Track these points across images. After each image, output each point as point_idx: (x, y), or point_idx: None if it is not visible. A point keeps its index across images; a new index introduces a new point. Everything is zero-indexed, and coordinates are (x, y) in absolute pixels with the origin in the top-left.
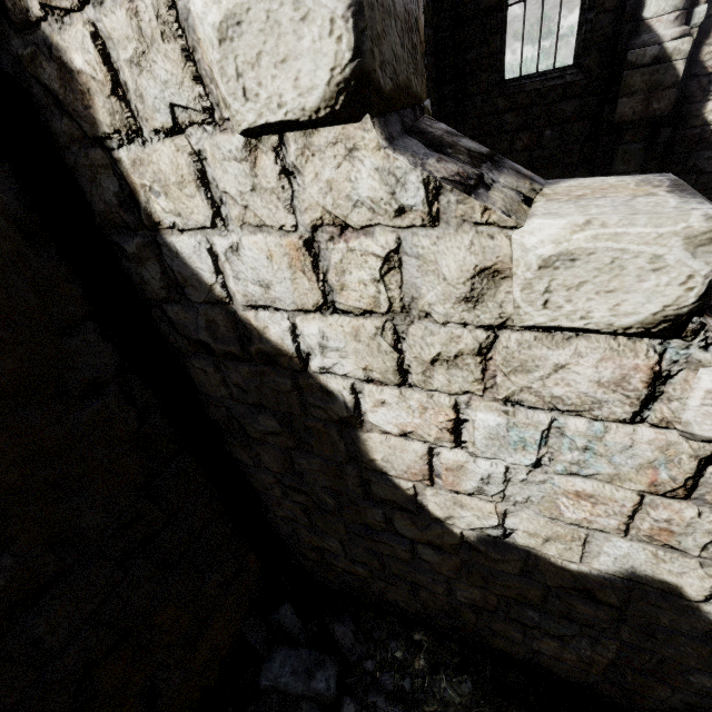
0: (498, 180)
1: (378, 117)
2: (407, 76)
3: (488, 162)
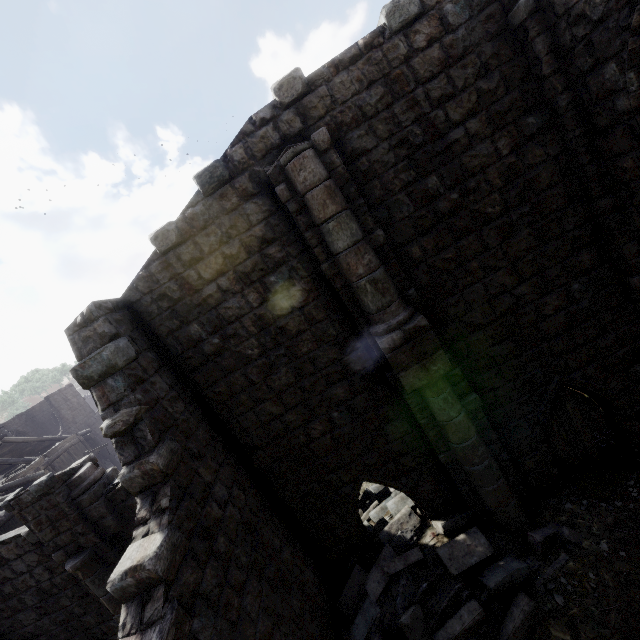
0: (149, 523)
1: (139, 494)
2: (150, 481)
3: (157, 513)
